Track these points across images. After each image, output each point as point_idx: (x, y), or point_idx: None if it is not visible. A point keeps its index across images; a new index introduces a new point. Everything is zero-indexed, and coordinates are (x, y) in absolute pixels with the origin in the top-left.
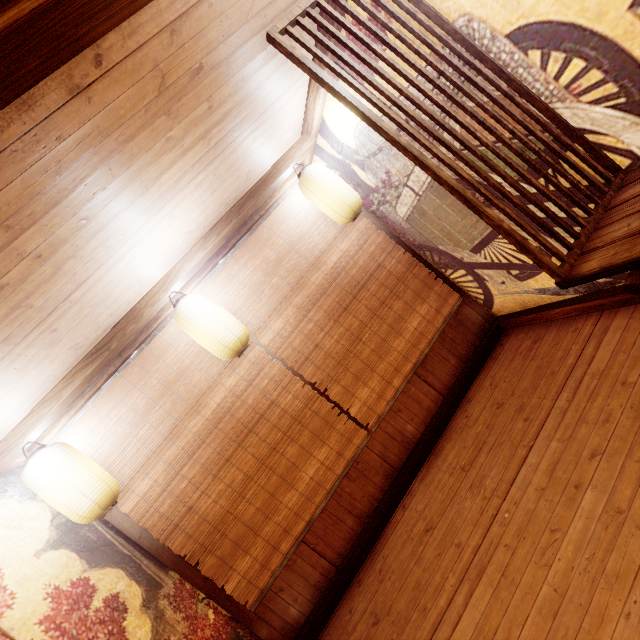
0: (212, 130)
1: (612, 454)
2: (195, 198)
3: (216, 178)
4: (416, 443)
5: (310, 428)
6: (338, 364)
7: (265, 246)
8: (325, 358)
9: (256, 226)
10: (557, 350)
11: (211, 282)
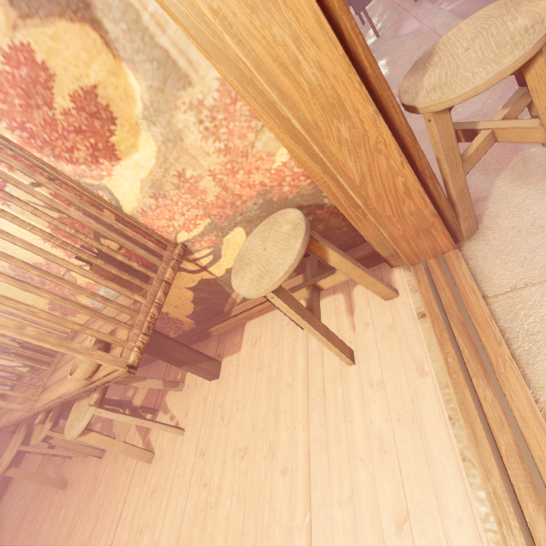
0: None
1: None
2: None
3: None
4: None
5: None
6: None
7: None
8: None
9: None
10: None
11: None
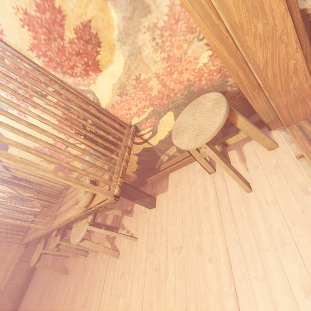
0: None
1: None
2: None
3: None
4: (24, 284)
5: None
6: None
7: None
8: None
9: None
10: None
11: None
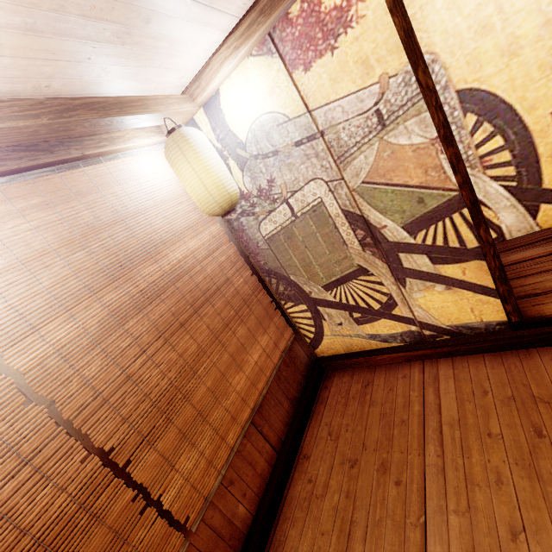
0: None
1: (536, 530)
2: None
3: (53, 6)
4: (247, 535)
5: None
6: (158, 411)
7: (76, 199)
8: (139, 400)
9: (69, 166)
10: (396, 396)
11: None
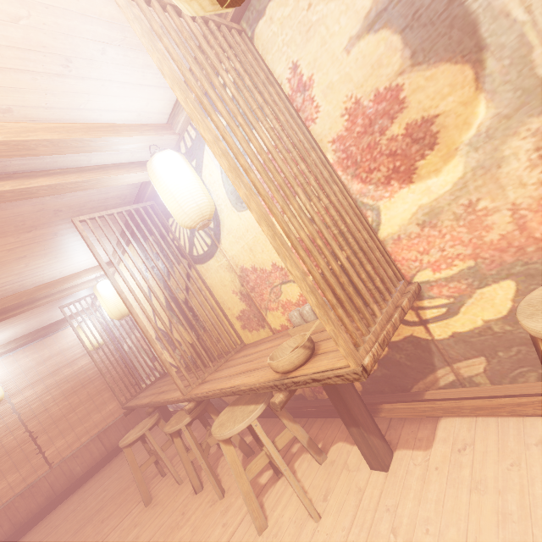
0: (31, 316)
1: (122, 477)
2: (11, 331)
3: (27, 324)
4: (77, 479)
5: (14, 459)
6: (54, 422)
7: (46, 348)
8: (47, 417)
9: (47, 336)
10: (155, 434)
11: (1, 361)
